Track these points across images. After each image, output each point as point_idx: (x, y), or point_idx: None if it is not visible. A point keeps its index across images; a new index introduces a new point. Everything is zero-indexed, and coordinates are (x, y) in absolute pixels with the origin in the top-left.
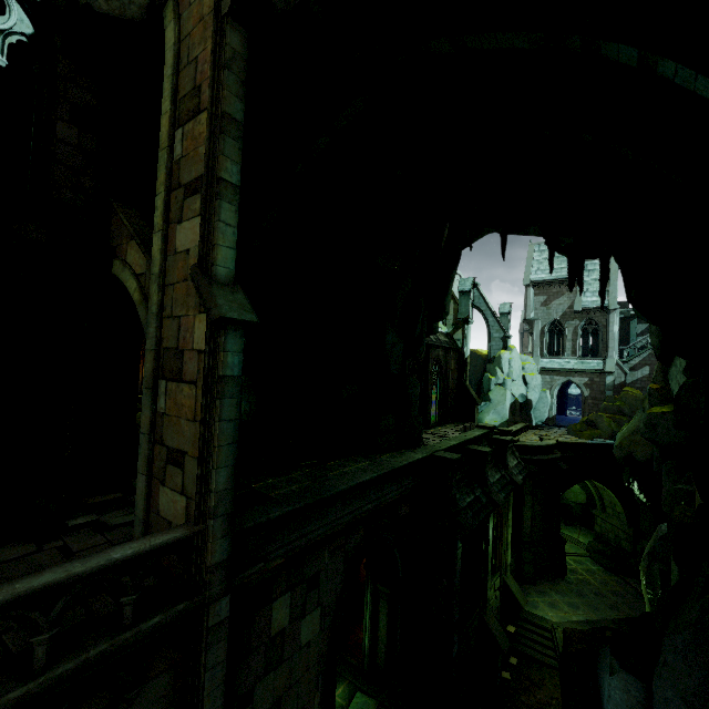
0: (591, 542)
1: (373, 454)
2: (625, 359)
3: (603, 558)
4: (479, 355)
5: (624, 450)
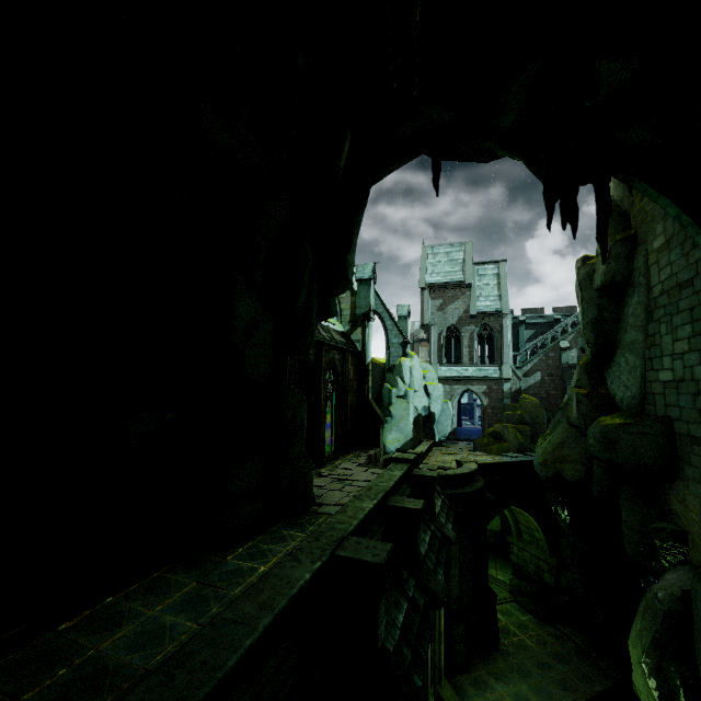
0: (512, 580)
1: (212, 553)
2: (519, 365)
3: (530, 602)
4: (376, 363)
5: (550, 468)
